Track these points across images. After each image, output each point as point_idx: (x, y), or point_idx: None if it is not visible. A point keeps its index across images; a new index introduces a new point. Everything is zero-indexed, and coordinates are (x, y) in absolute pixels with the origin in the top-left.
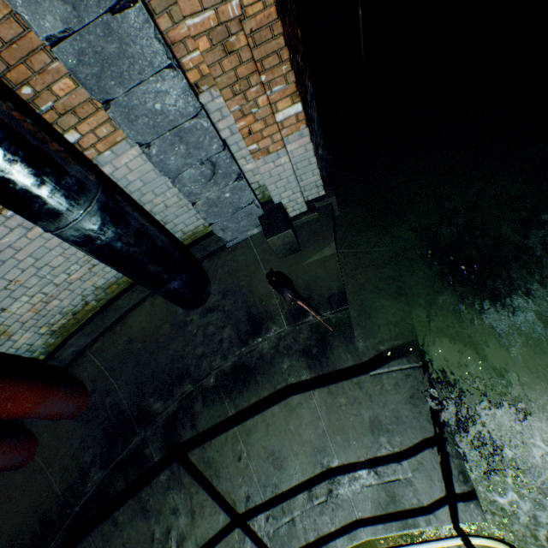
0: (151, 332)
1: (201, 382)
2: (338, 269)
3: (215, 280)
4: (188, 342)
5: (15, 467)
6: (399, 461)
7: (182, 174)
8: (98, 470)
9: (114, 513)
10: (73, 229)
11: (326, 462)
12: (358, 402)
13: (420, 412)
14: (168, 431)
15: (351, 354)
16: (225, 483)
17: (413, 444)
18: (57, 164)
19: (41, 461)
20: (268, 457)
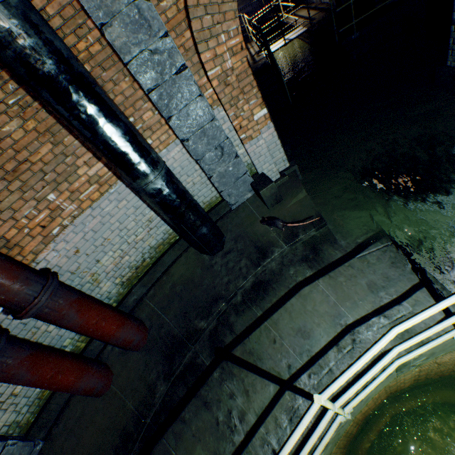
0: (188, 277)
1: (231, 301)
2: (311, 203)
3: (227, 232)
4: (216, 277)
5: (98, 393)
6: (399, 303)
7: (205, 156)
8: (162, 383)
9: (180, 414)
10: (153, 184)
11: (343, 322)
12: (354, 277)
13: (403, 270)
14: (212, 342)
15: (338, 250)
16: (267, 362)
17: (405, 290)
18: (149, 147)
19: (116, 389)
20: (297, 333)
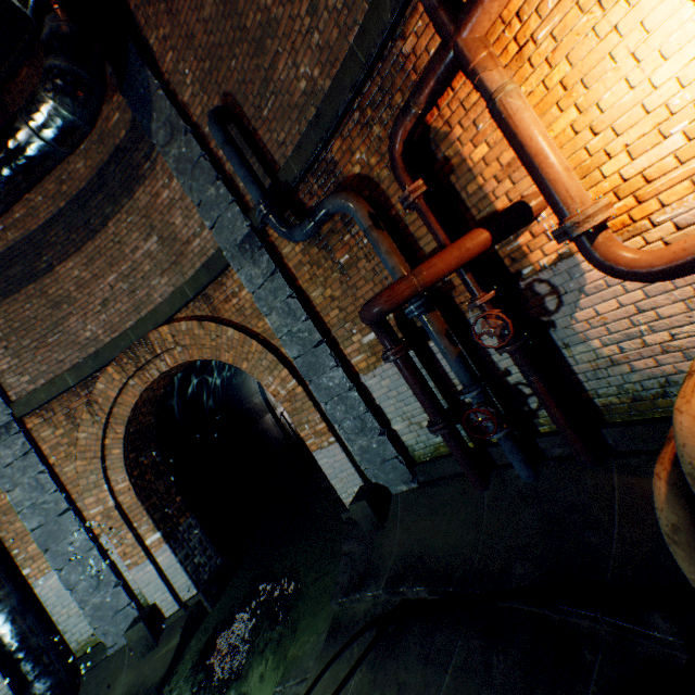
0: None
1: None
2: (172, 656)
3: (84, 693)
4: None
5: None
6: None
7: (79, 585)
8: None
9: None
10: None
11: None
12: None
13: None
14: None
15: None
16: None
17: None
18: (2, 583)
19: None
20: None
